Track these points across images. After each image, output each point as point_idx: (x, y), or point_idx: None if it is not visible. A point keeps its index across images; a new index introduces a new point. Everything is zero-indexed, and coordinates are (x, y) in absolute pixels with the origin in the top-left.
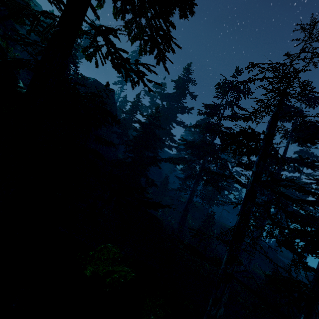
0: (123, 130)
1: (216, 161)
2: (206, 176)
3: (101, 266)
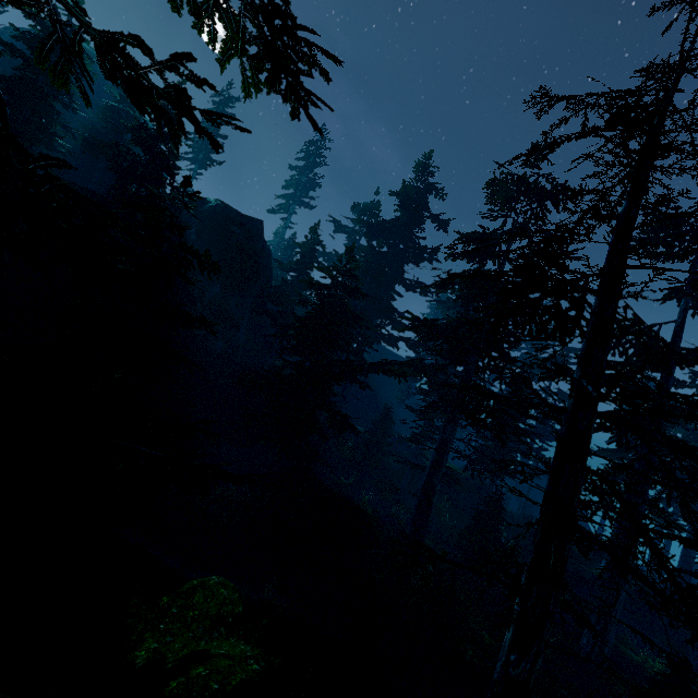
0: (282, 307)
1: (495, 365)
2: (474, 404)
3: (181, 638)
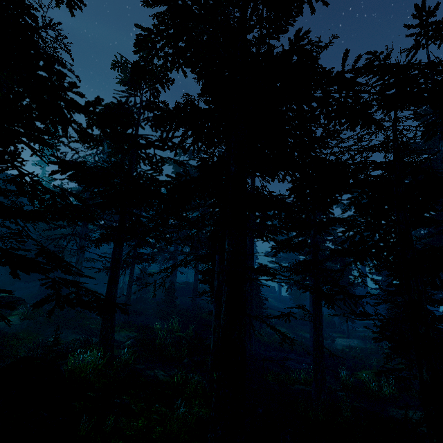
0: None
1: None
2: None
3: None
